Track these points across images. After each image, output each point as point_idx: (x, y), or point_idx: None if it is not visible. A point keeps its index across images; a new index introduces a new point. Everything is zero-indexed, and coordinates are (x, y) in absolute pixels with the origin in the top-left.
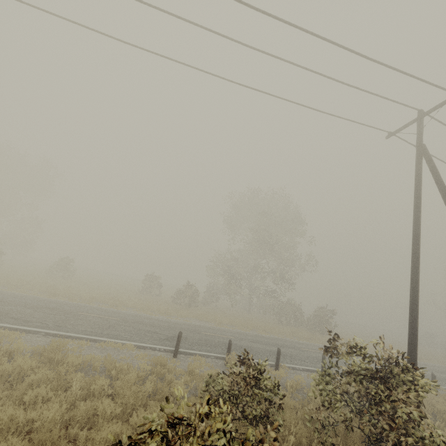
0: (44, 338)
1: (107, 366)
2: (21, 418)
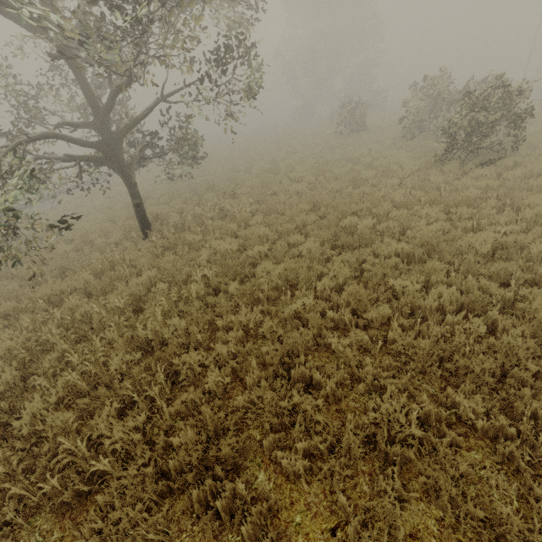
0: None
1: None
2: None
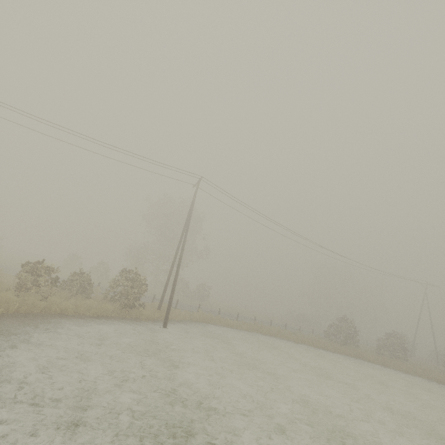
0: None
1: None
2: None
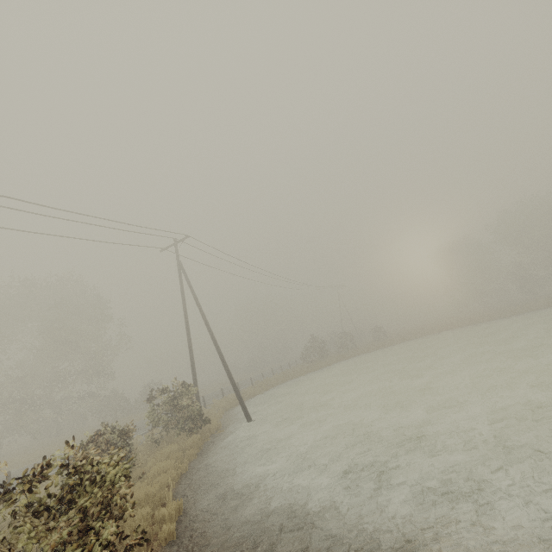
0: None
1: None
2: None
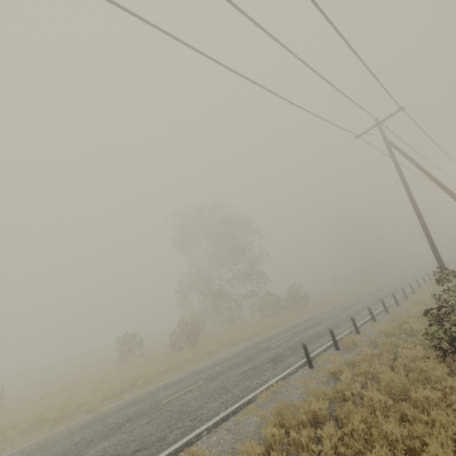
0: (215, 434)
1: (331, 395)
2: (451, 432)
